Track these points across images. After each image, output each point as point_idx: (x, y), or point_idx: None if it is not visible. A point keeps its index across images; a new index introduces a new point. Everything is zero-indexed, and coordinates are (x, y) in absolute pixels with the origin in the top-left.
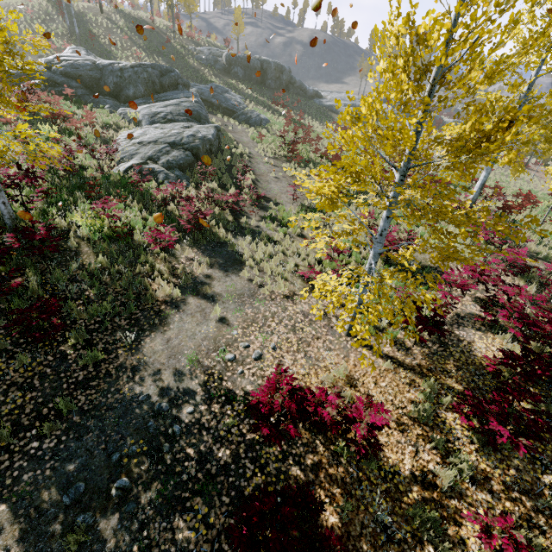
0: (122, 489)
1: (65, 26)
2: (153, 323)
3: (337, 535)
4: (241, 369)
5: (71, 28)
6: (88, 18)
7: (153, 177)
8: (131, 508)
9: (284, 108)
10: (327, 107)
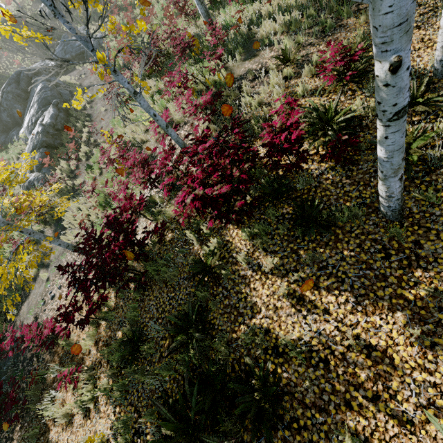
0: (3, 380)
1: None
2: (26, 296)
3: (12, 394)
4: (44, 309)
5: None
6: None
7: (34, 185)
8: (4, 386)
9: (112, 3)
10: None
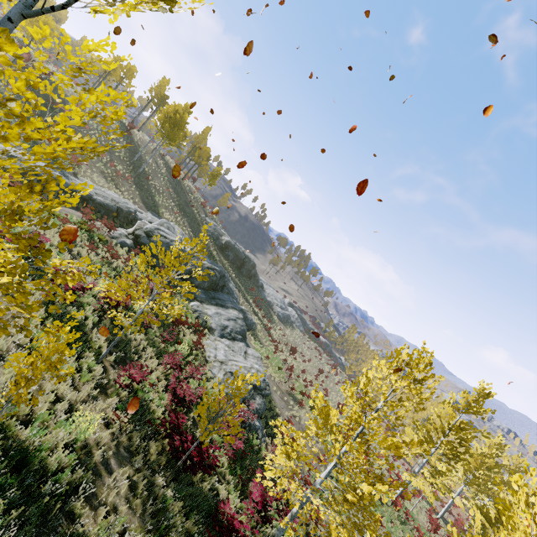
0: None
1: (127, 153)
2: None
3: None
4: None
5: (130, 156)
6: (143, 153)
7: (255, 430)
8: None
9: (260, 310)
10: (268, 301)
